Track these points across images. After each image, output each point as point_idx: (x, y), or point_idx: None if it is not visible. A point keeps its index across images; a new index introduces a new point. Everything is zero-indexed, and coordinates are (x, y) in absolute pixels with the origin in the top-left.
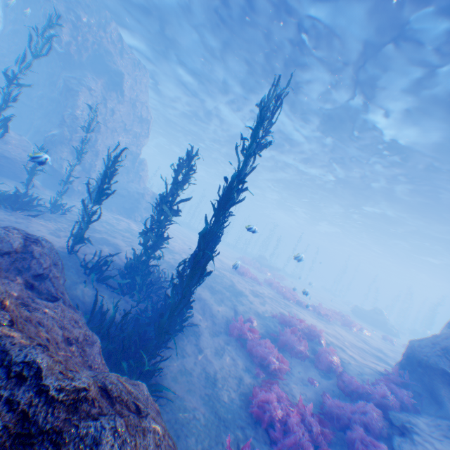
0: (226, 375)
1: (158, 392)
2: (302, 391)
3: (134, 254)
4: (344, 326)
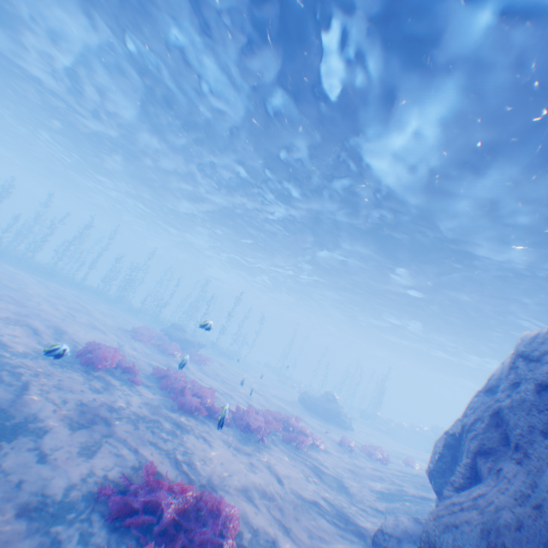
0: None
1: None
2: None
3: None
4: (289, 441)
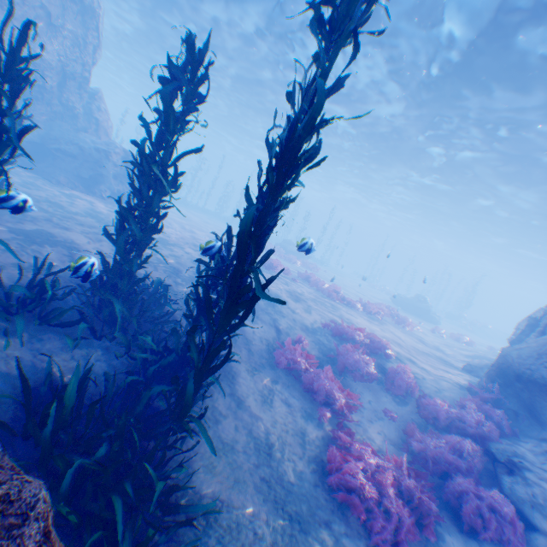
0: (284, 434)
1: (189, 511)
2: (379, 429)
3: (105, 265)
4: (395, 323)
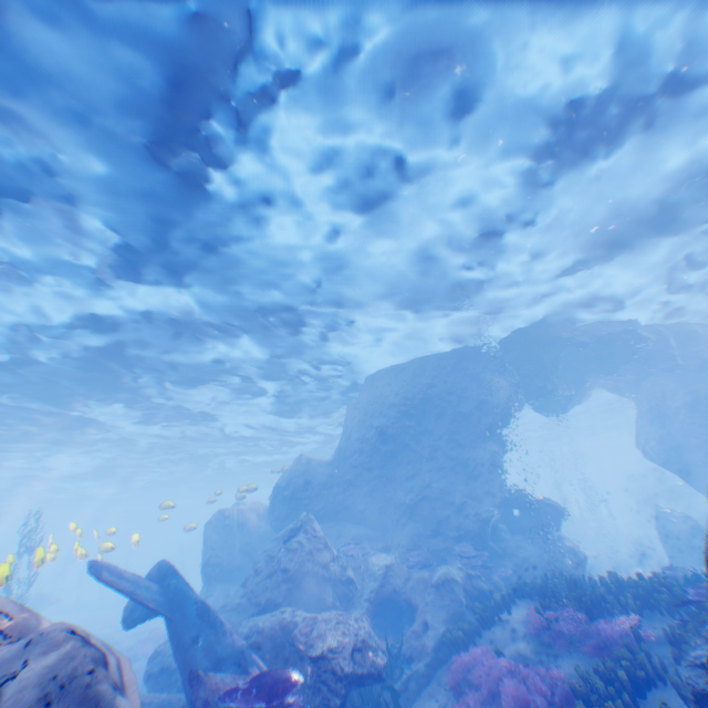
0: None
1: None
2: None
3: None
4: None
